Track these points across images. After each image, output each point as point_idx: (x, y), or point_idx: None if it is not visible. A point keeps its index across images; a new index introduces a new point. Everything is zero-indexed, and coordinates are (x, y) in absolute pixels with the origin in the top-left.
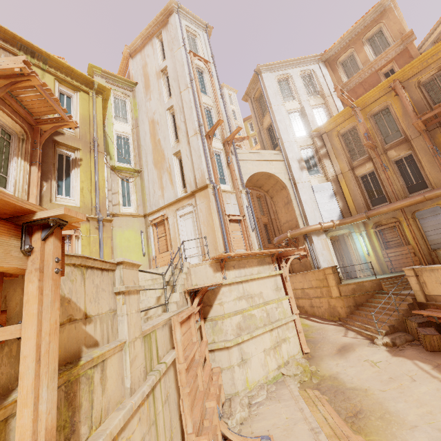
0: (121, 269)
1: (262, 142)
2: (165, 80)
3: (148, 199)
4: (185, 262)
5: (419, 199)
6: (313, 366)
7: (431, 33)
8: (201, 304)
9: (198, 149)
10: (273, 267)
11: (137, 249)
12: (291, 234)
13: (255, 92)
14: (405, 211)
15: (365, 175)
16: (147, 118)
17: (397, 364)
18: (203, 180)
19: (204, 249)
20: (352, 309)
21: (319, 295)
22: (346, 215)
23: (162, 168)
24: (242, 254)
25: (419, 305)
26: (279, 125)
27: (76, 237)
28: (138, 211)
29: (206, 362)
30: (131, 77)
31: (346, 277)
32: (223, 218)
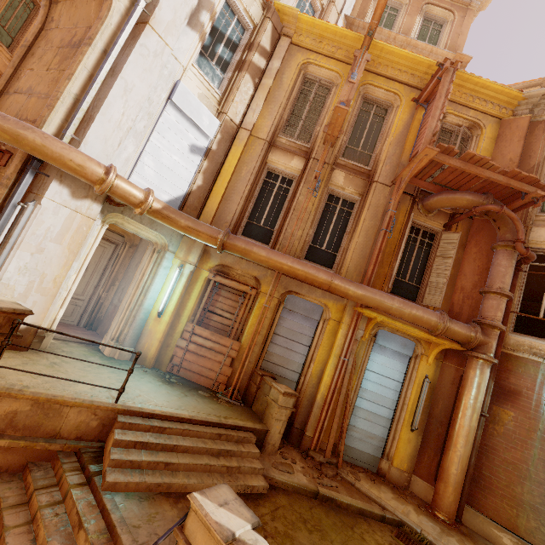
0: None
1: None
2: None
3: None
4: None
5: (322, 279)
6: None
7: None
8: None
9: None
10: None
11: None
12: None
13: None
14: (281, 280)
15: (278, 174)
16: None
17: None
18: None
19: None
20: None
21: None
22: (191, 211)
23: None
24: None
25: None
26: None
27: None
28: None
29: None
30: None
31: (86, 326)
32: None
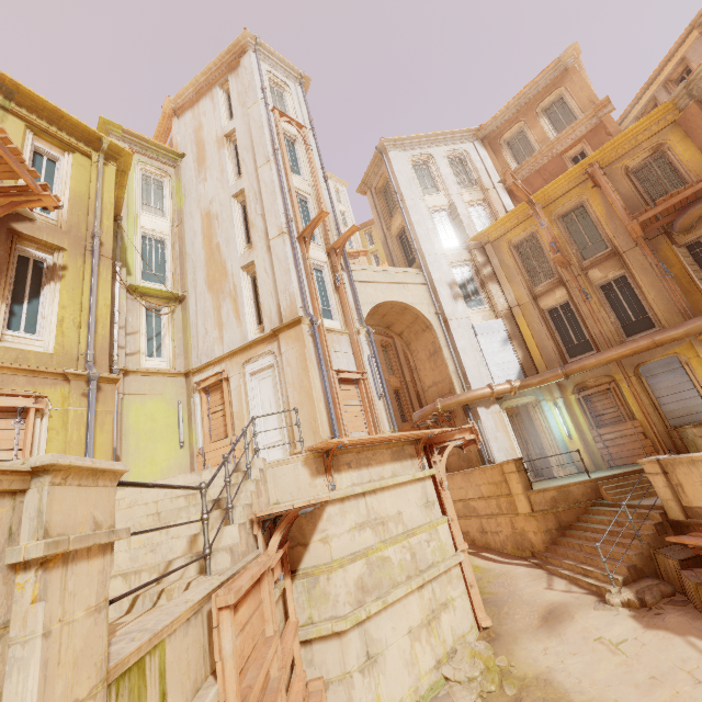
0: (45, 489)
1: (389, 256)
2: (232, 150)
3: (194, 344)
4: (256, 459)
5: (645, 344)
6: (502, 656)
7: (634, 104)
8: (286, 543)
9: (285, 258)
10: (419, 464)
11: (169, 434)
12: (442, 405)
13: (378, 180)
14: (623, 364)
15: (555, 308)
16: (199, 210)
17: (657, 645)
18: (293, 311)
19: (294, 433)
20: (554, 534)
21: (495, 512)
22: (530, 372)
23: (222, 291)
24: (365, 440)
25: (674, 526)
26: (417, 229)
27: (39, 412)
28: (174, 365)
29: (294, 669)
30: (175, 145)
31: (535, 477)
32: (328, 377)
